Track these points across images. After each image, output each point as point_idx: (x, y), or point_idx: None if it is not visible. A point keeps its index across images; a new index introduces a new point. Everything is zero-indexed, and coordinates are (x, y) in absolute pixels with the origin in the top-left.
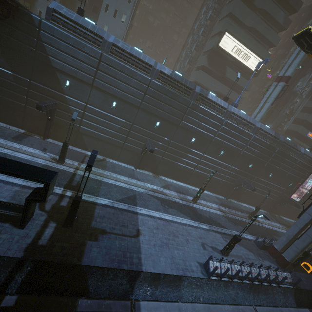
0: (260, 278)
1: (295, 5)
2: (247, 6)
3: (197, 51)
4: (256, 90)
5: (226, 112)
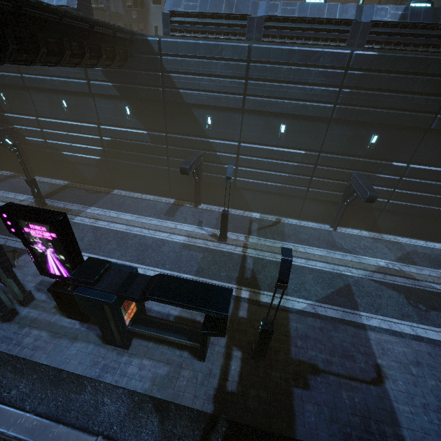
0: None
1: None
2: None
3: None
4: None
5: None
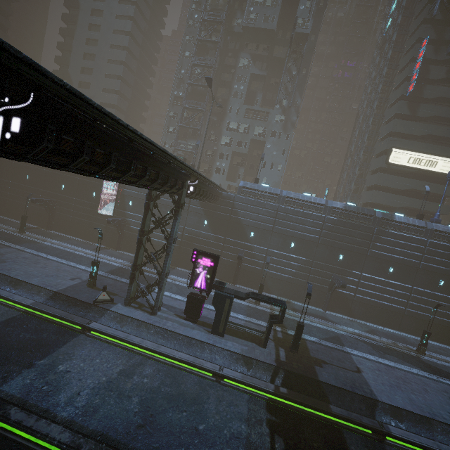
0: None
1: None
2: (410, 119)
3: (361, 170)
4: None
5: (426, 231)
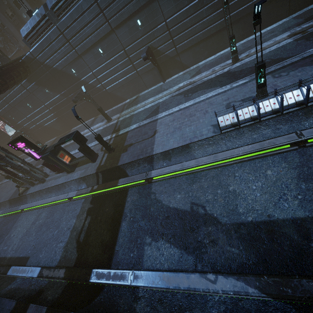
0: None
1: None
2: None
3: None
4: None
5: None
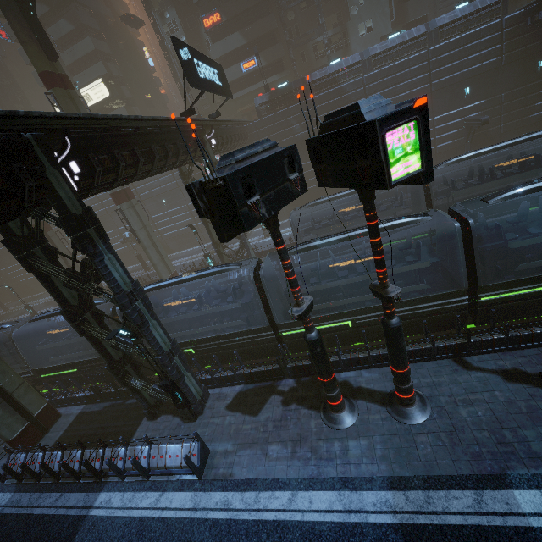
0: None
1: None
2: None
3: None
4: None
5: None
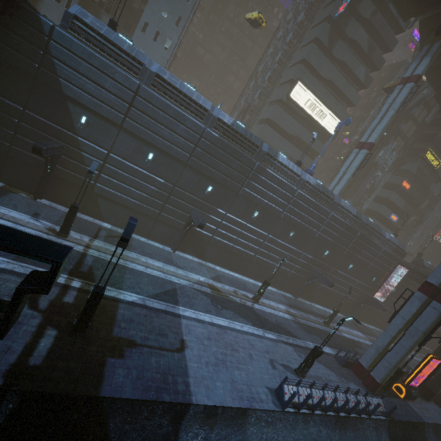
0: (347, 408)
1: (377, 61)
2: (324, 54)
3: (260, 100)
4: (330, 157)
5: (299, 181)
